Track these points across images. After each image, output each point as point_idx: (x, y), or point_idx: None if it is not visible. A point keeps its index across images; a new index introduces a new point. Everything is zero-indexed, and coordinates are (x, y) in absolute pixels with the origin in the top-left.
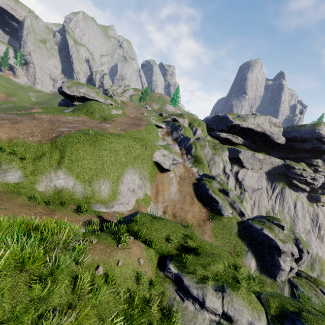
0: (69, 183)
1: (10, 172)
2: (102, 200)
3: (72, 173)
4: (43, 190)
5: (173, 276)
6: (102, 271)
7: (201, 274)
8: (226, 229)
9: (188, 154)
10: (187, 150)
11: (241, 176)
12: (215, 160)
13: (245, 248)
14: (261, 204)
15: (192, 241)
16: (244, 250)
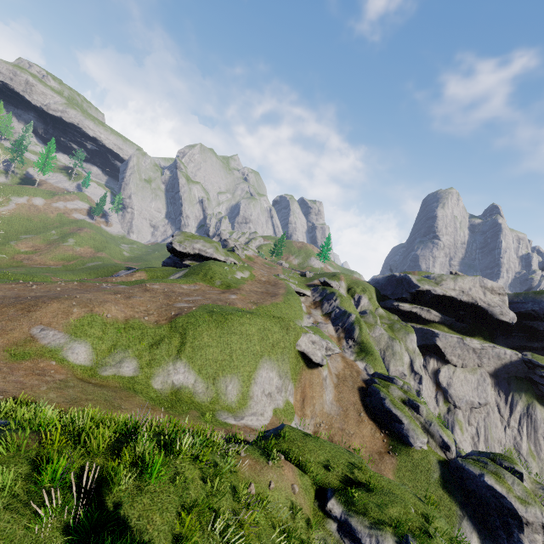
0: (189, 379)
1: (125, 363)
2: (229, 407)
3: (193, 365)
4: (159, 387)
5: (338, 516)
6: (254, 490)
7: (375, 517)
8: (419, 471)
9: (348, 339)
10: (347, 332)
11: (445, 379)
12: (394, 349)
13: (457, 511)
14: (492, 436)
15: (361, 472)
16: (455, 515)
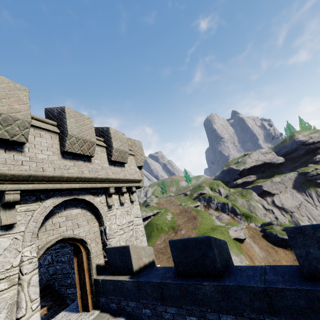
0: None
1: None
2: None
3: None
4: None
5: None
6: None
7: None
8: None
9: (236, 216)
10: (233, 213)
11: (279, 203)
12: (252, 205)
13: None
14: (314, 215)
15: None
16: None
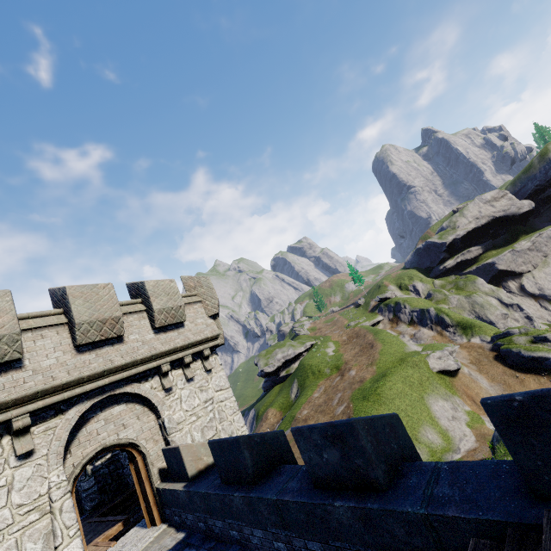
0: None
1: None
2: (444, 449)
3: None
4: None
5: None
6: None
7: None
8: None
9: (446, 328)
10: (440, 324)
11: (533, 288)
12: (479, 302)
13: None
14: None
15: None
16: None
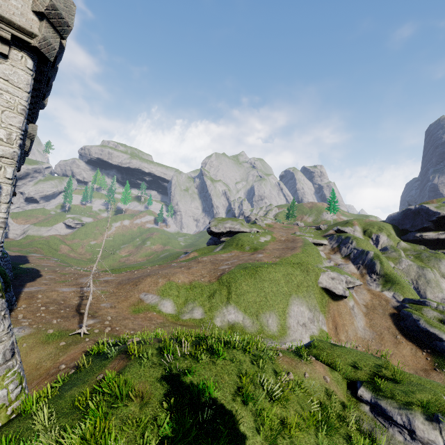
0: (239, 317)
1: (195, 310)
2: (272, 336)
3: (240, 307)
4: (219, 325)
5: (368, 400)
6: (293, 377)
7: (402, 400)
8: None
9: (371, 274)
10: (368, 268)
11: None
12: (427, 277)
13: None
14: None
15: (388, 371)
16: None
